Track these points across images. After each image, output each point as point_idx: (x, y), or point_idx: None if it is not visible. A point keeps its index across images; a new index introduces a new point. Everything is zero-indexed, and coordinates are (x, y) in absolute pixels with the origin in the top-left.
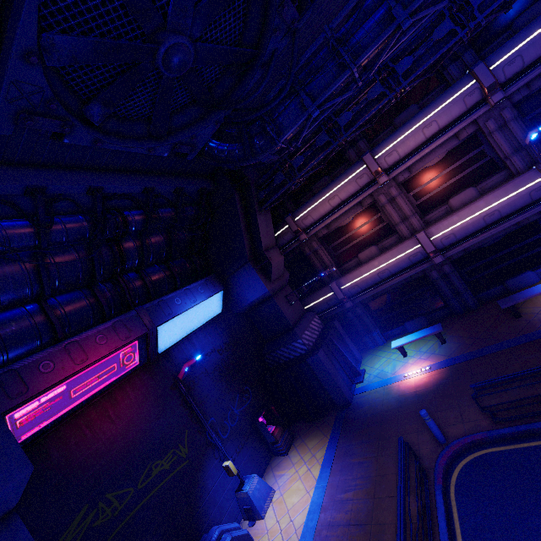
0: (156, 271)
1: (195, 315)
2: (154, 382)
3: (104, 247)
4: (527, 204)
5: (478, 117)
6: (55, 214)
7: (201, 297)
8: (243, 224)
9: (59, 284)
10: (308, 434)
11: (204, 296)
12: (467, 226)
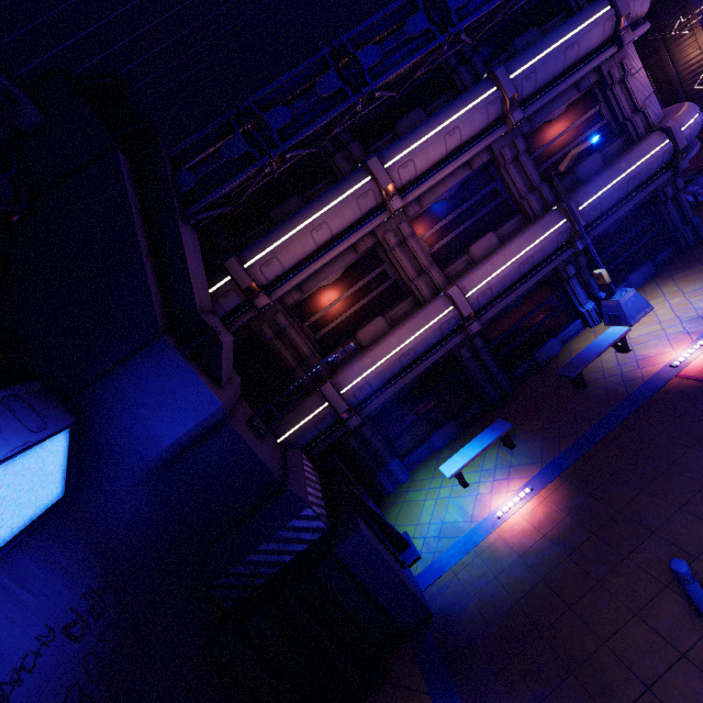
0: None
1: None
2: None
3: None
4: (552, 251)
5: (492, 142)
6: None
7: None
8: (143, 237)
9: None
10: None
11: (4, 446)
12: (504, 277)
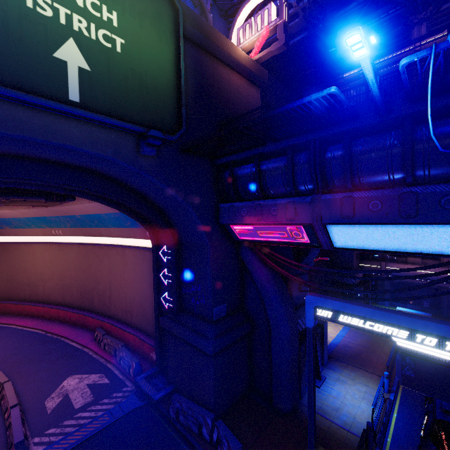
0: None
1: None
2: None
3: None
4: None
5: None
6: None
7: None
8: None
9: None
10: None
11: None
12: None
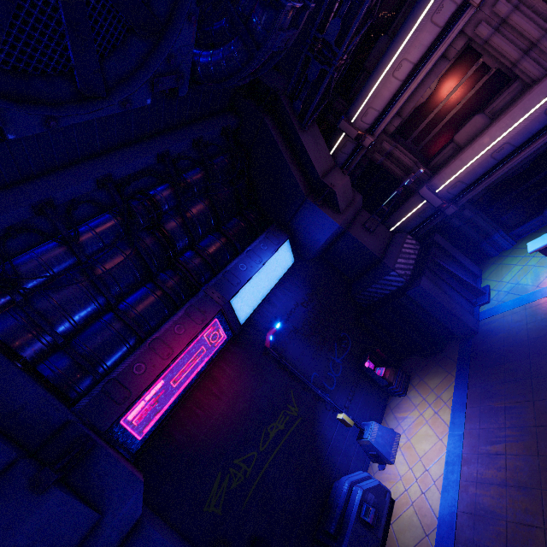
0: (211, 242)
1: (266, 275)
2: (245, 353)
3: (147, 237)
4: None
5: None
6: (84, 221)
7: (266, 255)
8: (287, 154)
9: (121, 289)
10: (426, 371)
11: (269, 252)
12: None
